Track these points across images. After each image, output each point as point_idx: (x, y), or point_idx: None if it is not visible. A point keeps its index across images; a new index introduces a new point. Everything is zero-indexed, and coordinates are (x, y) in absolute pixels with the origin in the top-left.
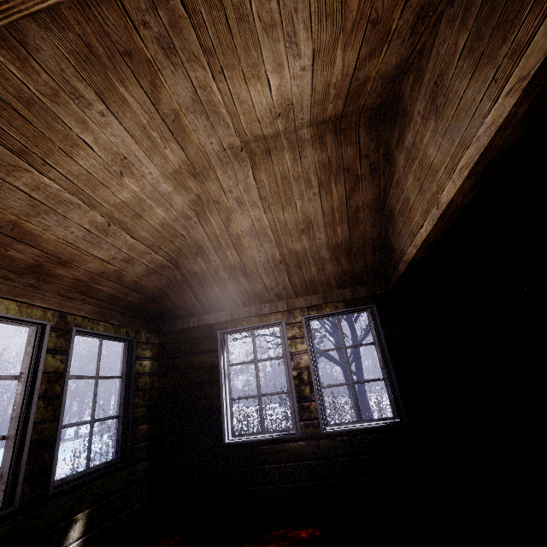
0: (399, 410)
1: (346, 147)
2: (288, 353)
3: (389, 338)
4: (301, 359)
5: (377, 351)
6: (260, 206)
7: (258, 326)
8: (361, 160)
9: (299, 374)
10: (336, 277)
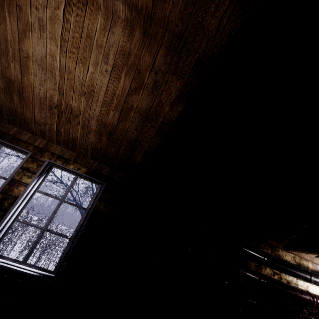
0: (60, 268)
1: (146, 52)
2: (10, 177)
3: (96, 211)
4: (17, 188)
5: (83, 216)
6: (58, 44)
7: (7, 144)
8: (151, 72)
9: (3, 199)
10: (93, 148)
